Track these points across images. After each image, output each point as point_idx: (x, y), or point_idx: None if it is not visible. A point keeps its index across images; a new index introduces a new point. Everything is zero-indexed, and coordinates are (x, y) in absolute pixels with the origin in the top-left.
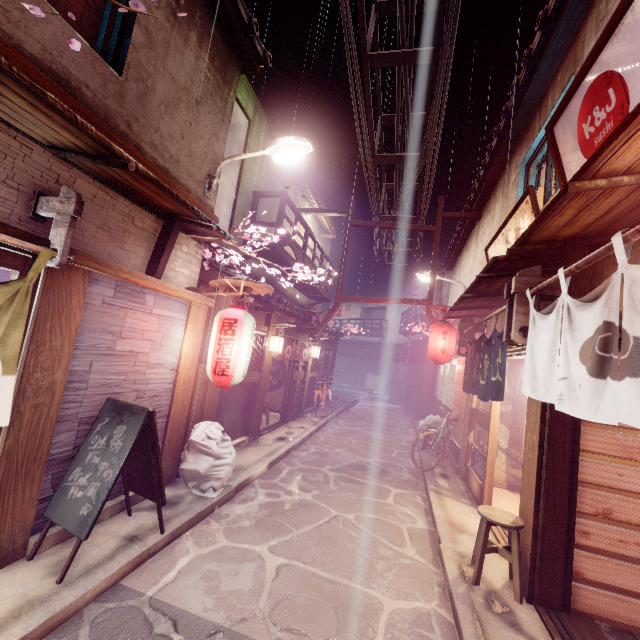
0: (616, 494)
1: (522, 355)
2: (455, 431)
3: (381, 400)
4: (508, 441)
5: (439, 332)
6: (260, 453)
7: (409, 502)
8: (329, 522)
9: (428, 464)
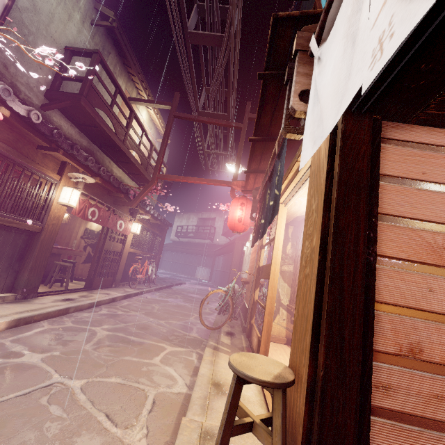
0: (426, 319)
1: (303, 183)
2: (246, 294)
3: (204, 285)
4: (289, 298)
5: (238, 204)
6: (14, 309)
7: (180, 361)
8: (28, 394)
9: (219, 324)
